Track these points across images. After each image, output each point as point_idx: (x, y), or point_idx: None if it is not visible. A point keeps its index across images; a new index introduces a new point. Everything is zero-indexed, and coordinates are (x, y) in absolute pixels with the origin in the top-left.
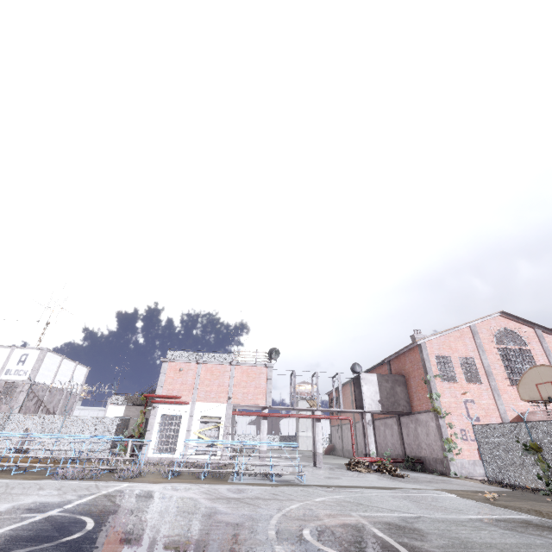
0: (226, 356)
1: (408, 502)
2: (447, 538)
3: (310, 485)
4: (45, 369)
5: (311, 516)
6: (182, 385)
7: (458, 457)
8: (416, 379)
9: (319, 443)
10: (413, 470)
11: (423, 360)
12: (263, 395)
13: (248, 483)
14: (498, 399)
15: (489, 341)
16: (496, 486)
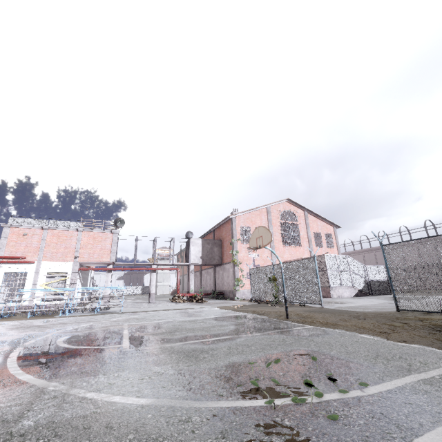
0: (73, 224)
1: (180, 314)
2: (170, 329)
3: (124, 312)
4: None
5: (89, 329)
6: (26, 247)
7: (242, 289)
8: (227, 242)
9: (153, 287)
10: (217, 299)
11: (232, 229)
12: (108, 254)
13: (72, 316)
14: (273, 254)
15: (276, 217)
16: (253, 302)
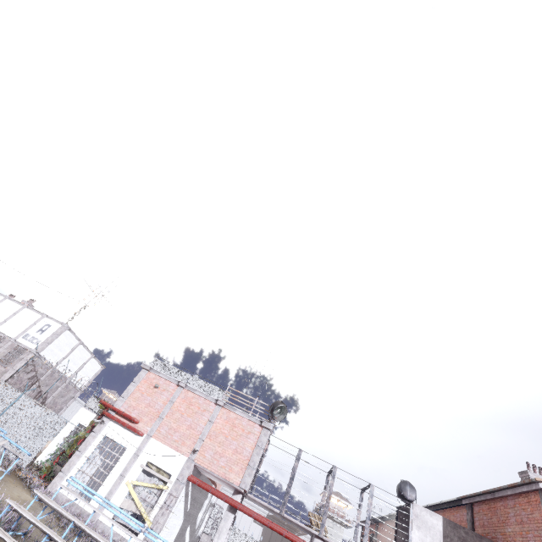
0: (216, 390)
1: None
2: None
3: None
4: (57, 346)
5: None
6: (148, 406)
7: None
8: None
9: None
10: None
11: None
12: (241, 468)
13: None
14: None
15: None
16: None
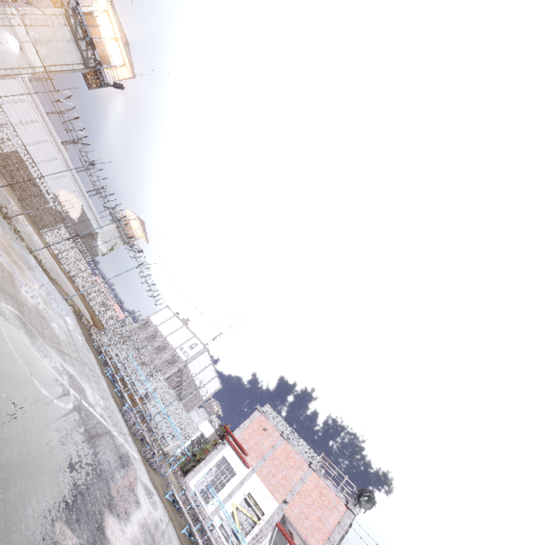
0: (311, 452)
1: None
2: None
3: None
4: (198, 362)
5: None
6: (256, 444)
7: None
8: None
9: None
10: None
11: None
12: (322, 538)
13: None
14: None
15: None
16: None
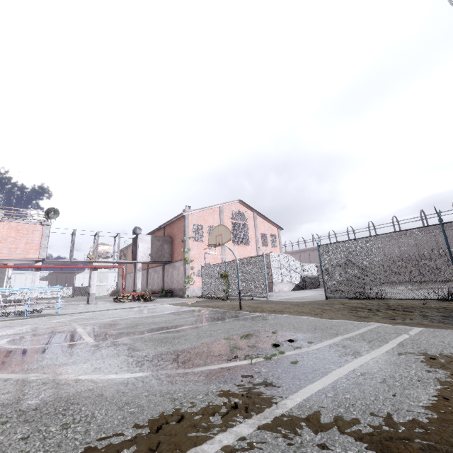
0: None
1: (133, 312)
2: (130, 324)
3: (63, 314)
4: None
5: (30, 331)
6: None
7: (192, 286)
8: (178, 239)
9: (93, 286)
10: (165, 297)
11: (184, 227)
12: (36, 250)
13: None
14: (223, 252)
15: (228, 217)
16: (204, 299)
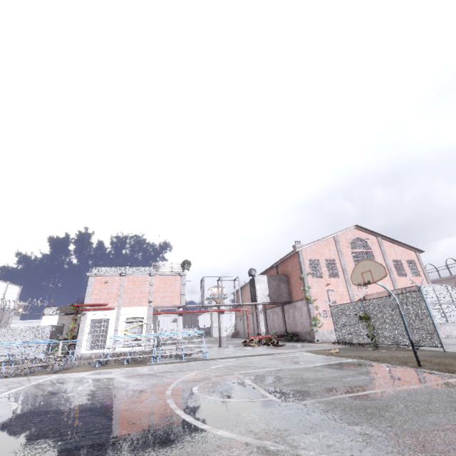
0: (146, 269)
1: (278, 361)
2: (294, 379)
3: (211, 359)
4: None
5: (204, 378)
6: (108, 294)
7: (320, 329)
8: (295, 277)
9: (223, 330)
10: (291, 341)
11: (299, 263)
12: (178, 297)
13: (163, 363)
14: (349, 287)
15: (346, 247)
16: (342, 345)
